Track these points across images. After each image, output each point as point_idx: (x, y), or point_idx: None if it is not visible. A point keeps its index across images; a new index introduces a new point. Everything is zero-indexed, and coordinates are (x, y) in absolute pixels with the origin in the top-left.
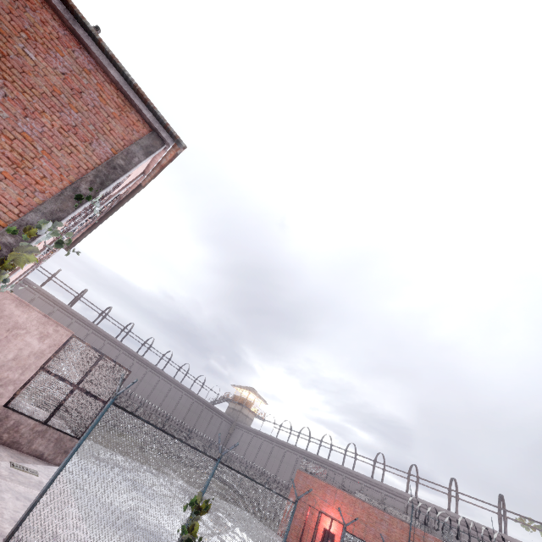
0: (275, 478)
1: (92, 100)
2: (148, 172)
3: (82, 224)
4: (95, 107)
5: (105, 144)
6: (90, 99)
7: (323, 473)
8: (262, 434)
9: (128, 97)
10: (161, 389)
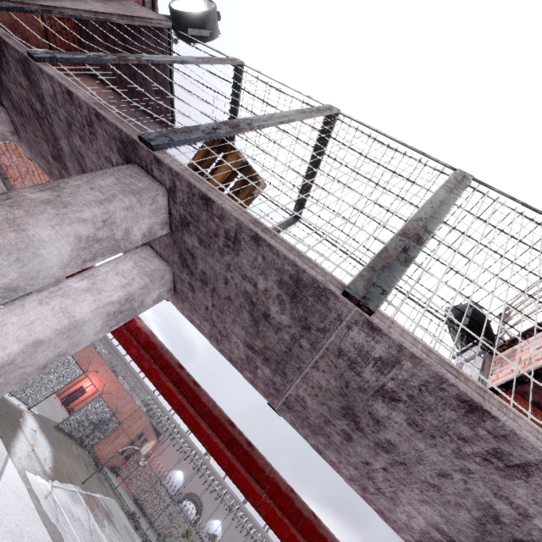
0: None
1: None
2: None
3: None
4: None
5: None
6: None
7: (107, 357)
8: None
9: None
10: None
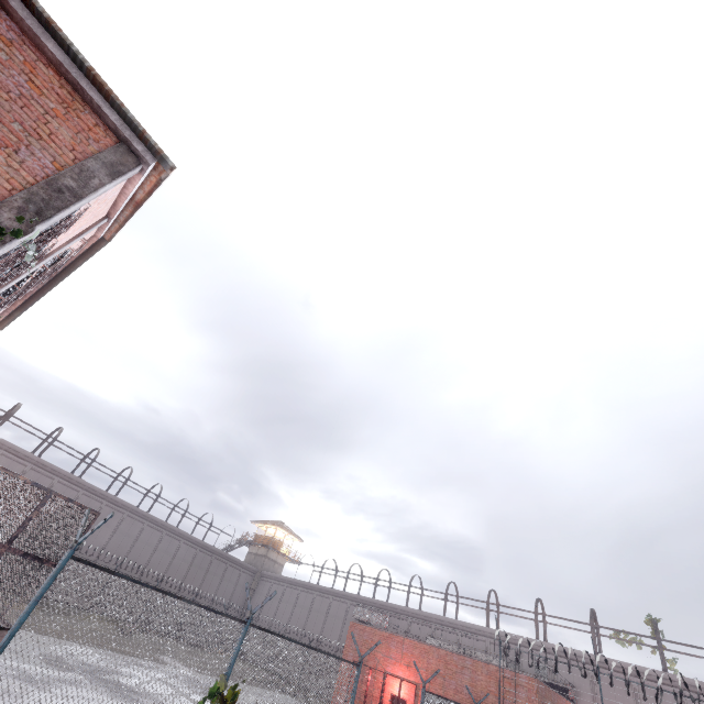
0: (320, 641)
1: (17, 85)
2: (115, 214)
3: (7, 296)
4: (22, 96)
5: (42, 154)
6: (12, 83)
7: (385, 621)
8: (299, 582)
9: (78, 88)
10: (147, 541)
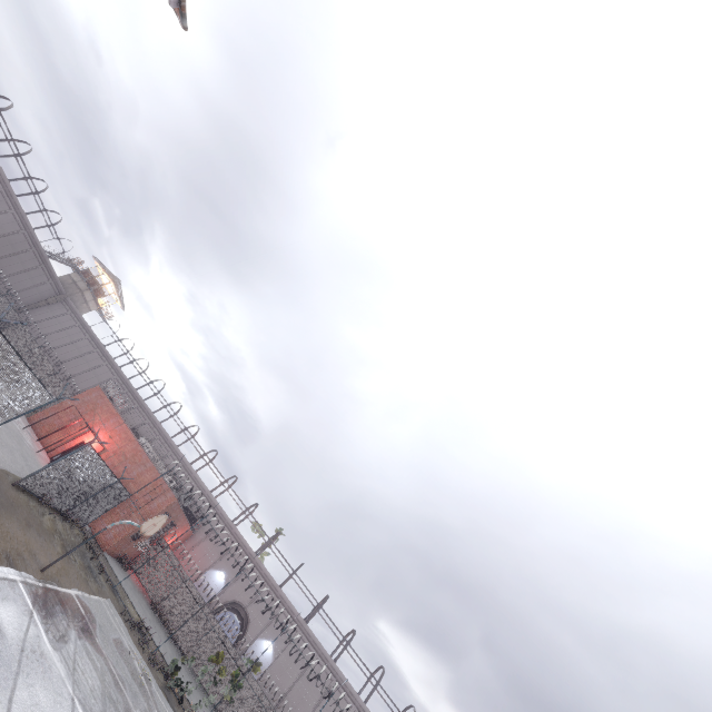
0: (70, 379)
1: None
2: None
3: None
4: None
5: None
6: None
7: (123, 405)
8: (91, 332)
9: None
10: None
